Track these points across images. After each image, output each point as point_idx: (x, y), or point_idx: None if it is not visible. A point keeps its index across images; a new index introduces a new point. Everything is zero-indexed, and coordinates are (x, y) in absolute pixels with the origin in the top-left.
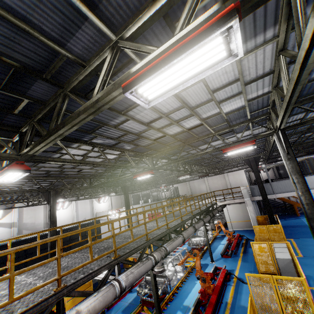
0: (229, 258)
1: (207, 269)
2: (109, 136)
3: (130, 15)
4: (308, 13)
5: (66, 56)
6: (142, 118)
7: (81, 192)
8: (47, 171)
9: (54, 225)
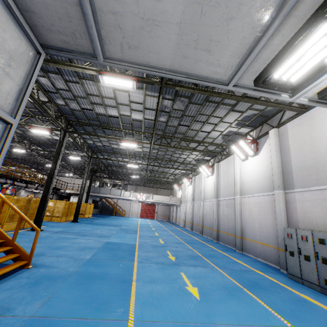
0: None
1: None
2: None
3: (39, 114)
4: (82, 132)
5: None
6: None
7: None
8: None
9: None
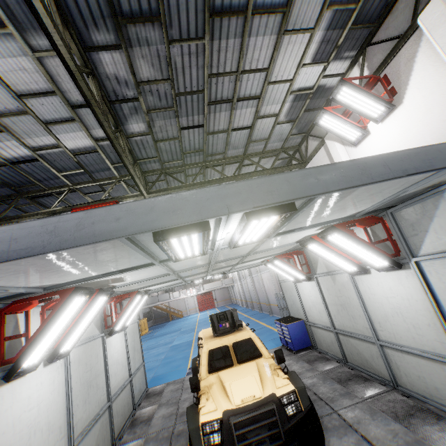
0: None
1: None
2: None
3: None
4: None
5: None
6: None
7: None
8: None
9: None
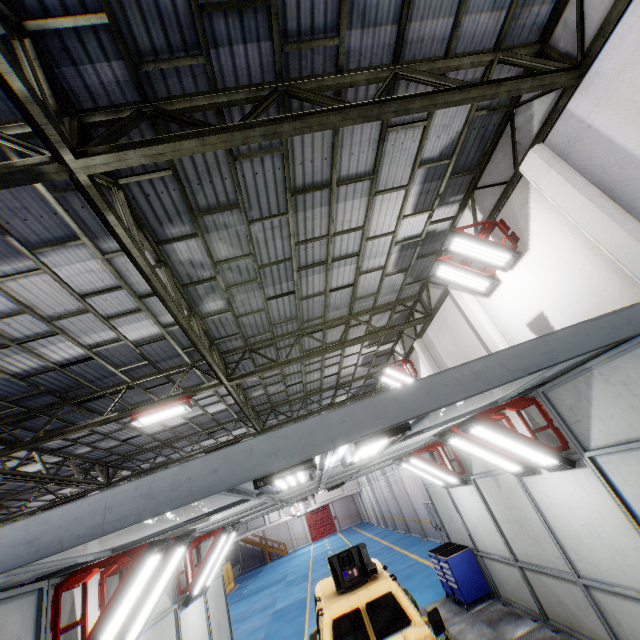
0: None
1: None
2: None
3: None
4: None
5: None
6: None
7: None
8: None
9: None
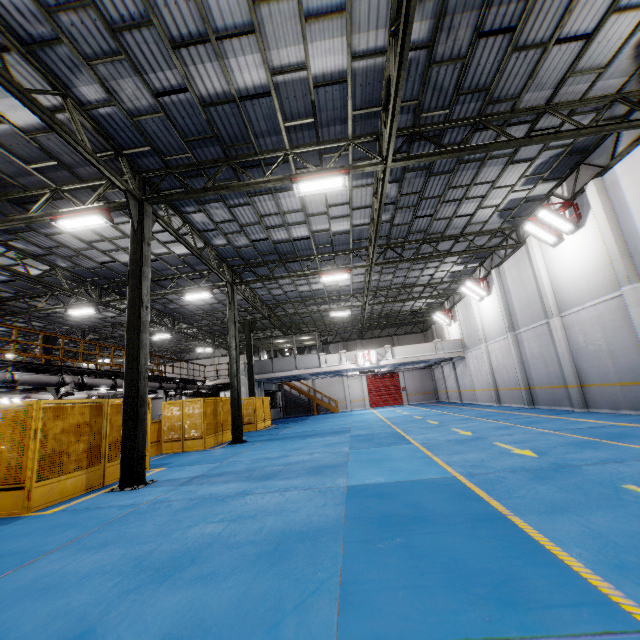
0: None
1: None
2: (37, 243)
3: (68, 181)
4: (190, 209)
5: (15, 183)
6: (81, 236)
7: None
8: None
9: None
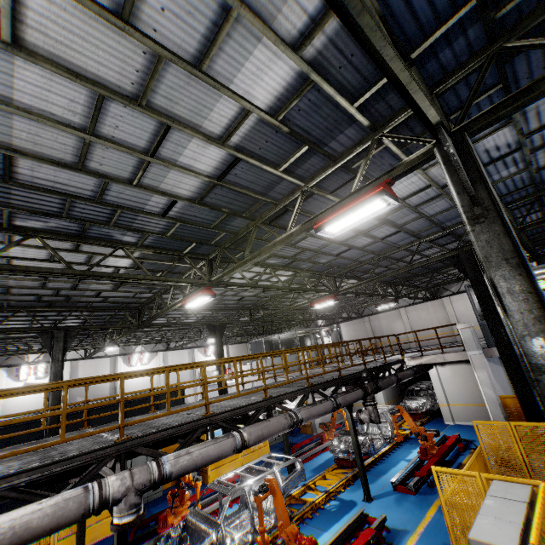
0: (412, 496)
1: (346, 516)
2: (39, 210)
3: None
4: None
5: None
6: (44, 151)
7: (169, 337)
8: (31, 295)
9: (56, 392)
